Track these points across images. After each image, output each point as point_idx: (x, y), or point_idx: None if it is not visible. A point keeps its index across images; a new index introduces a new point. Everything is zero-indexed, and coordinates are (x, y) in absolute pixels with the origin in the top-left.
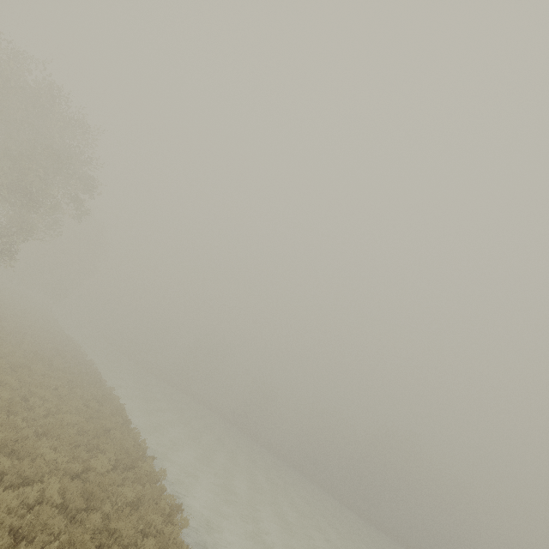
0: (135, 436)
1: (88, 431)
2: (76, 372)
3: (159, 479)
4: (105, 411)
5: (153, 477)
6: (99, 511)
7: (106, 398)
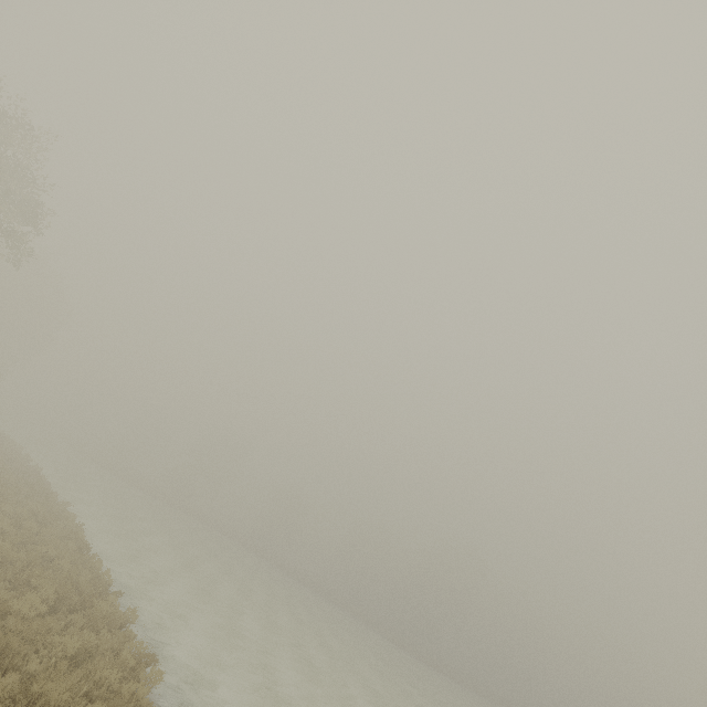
0: (94, 566)
1: (15, 562)
2: (9, 482)
3: (126, 622)
4: (49, 534)
5: (116, 620)
6: (18, 672)
7: (54, 517)
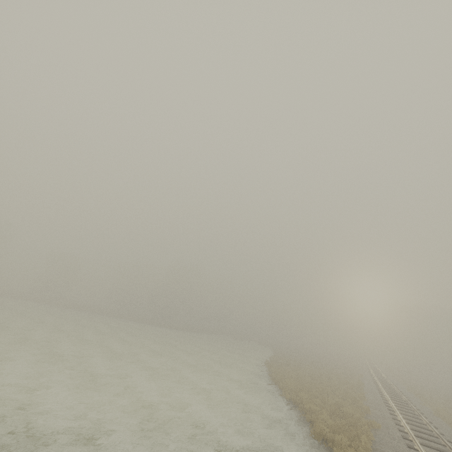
0: None
1: None
2: None
3: None
4: None
5: None
6: None
7: None
